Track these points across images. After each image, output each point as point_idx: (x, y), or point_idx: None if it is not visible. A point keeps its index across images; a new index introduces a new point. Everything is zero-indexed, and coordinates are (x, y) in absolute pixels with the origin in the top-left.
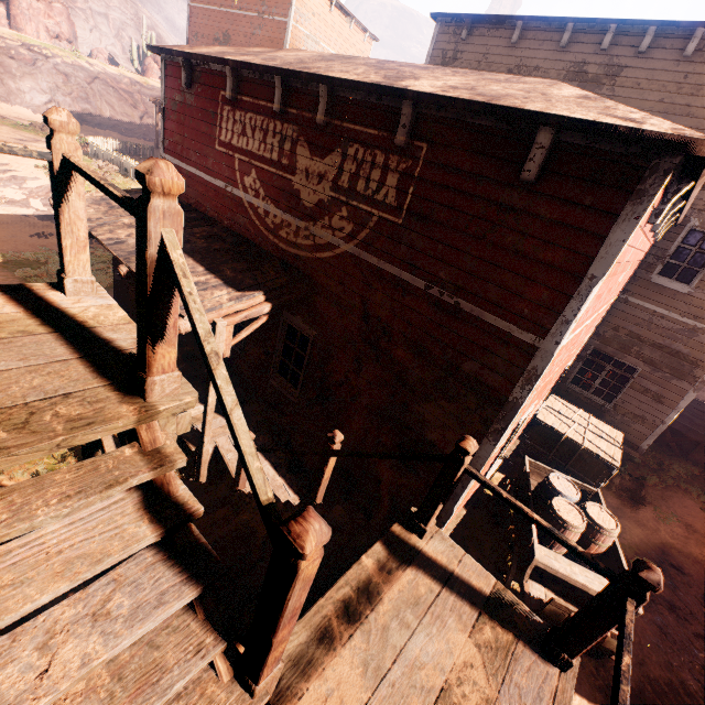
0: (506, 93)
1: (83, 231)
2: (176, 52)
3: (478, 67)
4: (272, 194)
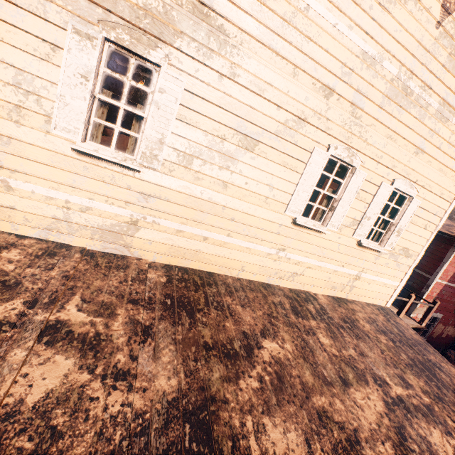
0: None
1: None
2: None
3: None
4: None
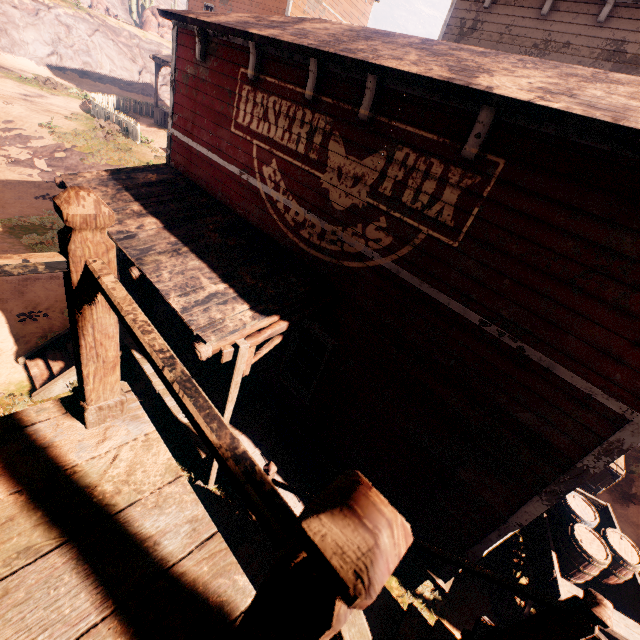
0: (619, 103)
1: (112, 350)
2: (191, 19)
3: (500, 40)
4: (295, 189)
